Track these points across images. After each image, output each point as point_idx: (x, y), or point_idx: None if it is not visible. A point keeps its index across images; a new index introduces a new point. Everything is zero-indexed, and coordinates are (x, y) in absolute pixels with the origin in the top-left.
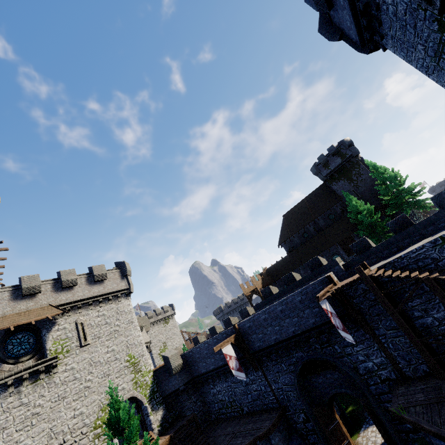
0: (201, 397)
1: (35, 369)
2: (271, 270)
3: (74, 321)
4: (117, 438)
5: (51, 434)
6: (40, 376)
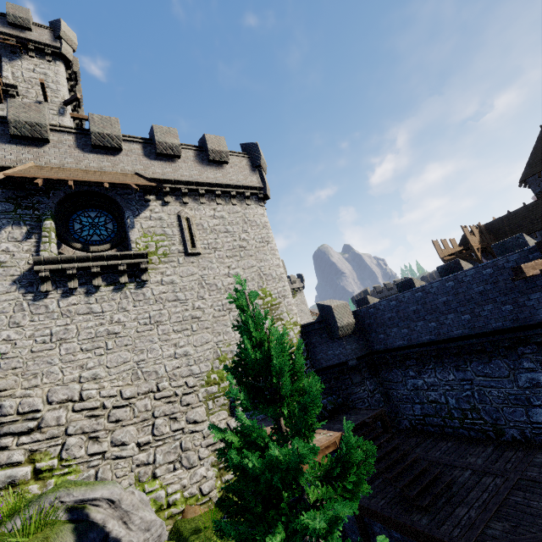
0: (381, 387)
1: (111, 264)
2: (493, 227)
3: (176, 213)
4: (265, 413)
5: (137, 371)
6: (120, 278)
